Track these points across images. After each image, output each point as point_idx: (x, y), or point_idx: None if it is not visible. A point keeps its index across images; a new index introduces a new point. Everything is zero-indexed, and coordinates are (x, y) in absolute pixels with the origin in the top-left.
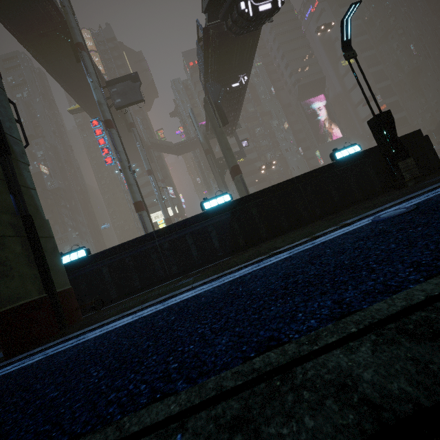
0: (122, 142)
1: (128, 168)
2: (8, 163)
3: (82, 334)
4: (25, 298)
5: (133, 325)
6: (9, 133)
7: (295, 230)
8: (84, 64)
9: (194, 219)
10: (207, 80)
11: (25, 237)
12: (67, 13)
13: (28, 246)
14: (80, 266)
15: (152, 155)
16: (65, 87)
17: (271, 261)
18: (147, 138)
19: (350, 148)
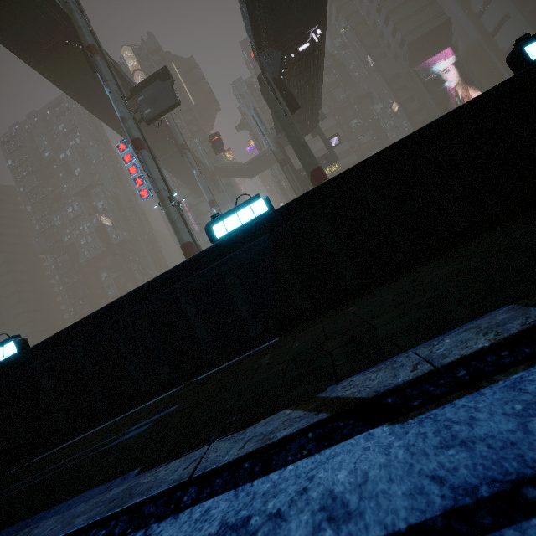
0: (158, 166)
1: (168, 200)
2: None
3: None
4: None
5: None
6: None
7: (431, 260)
8: (99, 72)
9: (197, 262)
10: (261, 52)
11: None
12: (72, 10)
13: None
14: (9, 372)
15: (218, 183)
16: (98, 115)
17: None
18: (210, 163)
19: None
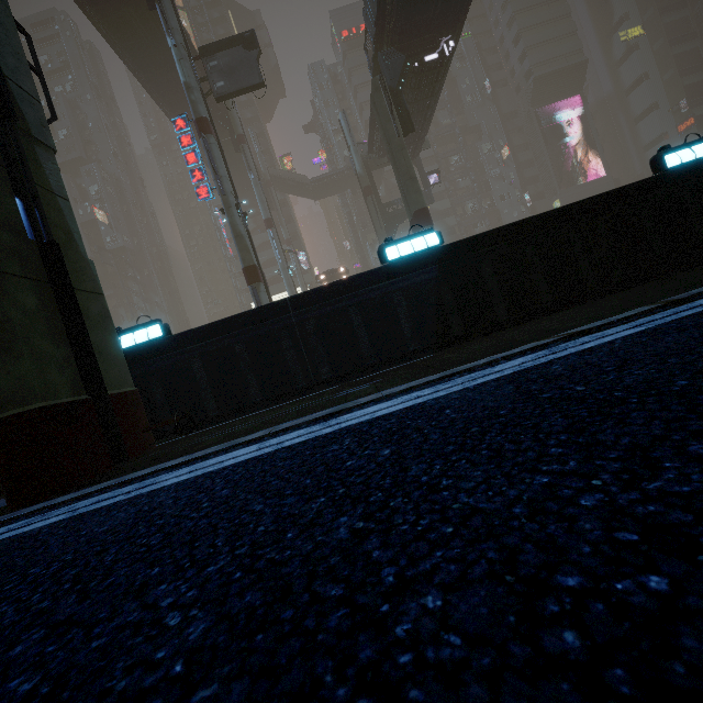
0: (225, 161)
1: (235, 207)
2: (11, 135)
3: (152, 475)
4: (45, 397)
5: (266, 464)
6: (13, 78)
7: (565, 310)
8: (162, 12)
9: (366, 279)
10: (379, 48)
11: (45, 283)
12: None
13: (52, 301)
14: (152, 355)
15: (272, 197)
16: (131, 65)
17: (591, 342)
18: (265, 167)
19: (700, 145)
